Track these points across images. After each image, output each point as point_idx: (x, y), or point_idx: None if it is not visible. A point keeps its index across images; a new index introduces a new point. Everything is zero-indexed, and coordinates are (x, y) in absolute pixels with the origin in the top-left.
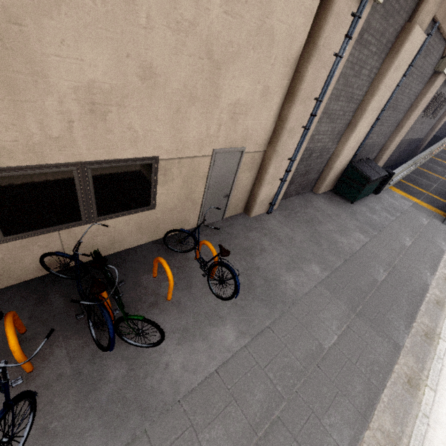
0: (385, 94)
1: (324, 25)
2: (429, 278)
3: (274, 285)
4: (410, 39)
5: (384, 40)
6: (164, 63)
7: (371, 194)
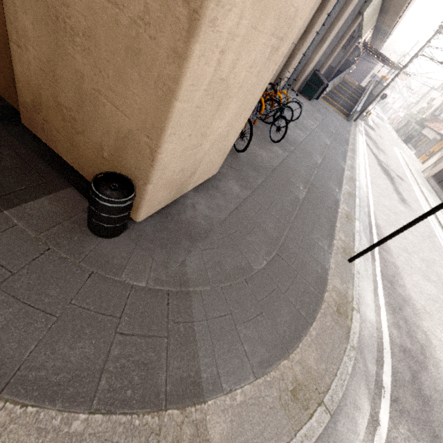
0: (342, 22)
1: None
2: (348, 137)
3: (302, 123)
4: None
5: None
6: None
7: (314, 99)
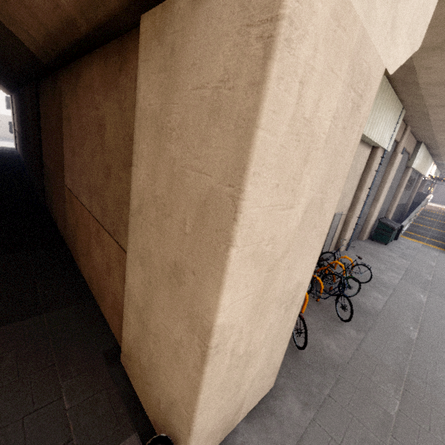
0: (389, 182)
1: (373, 162)
2: None
3: (379, 280)
4: (397, 158)
5: (386, 160)
6: None
7: (392, 240)
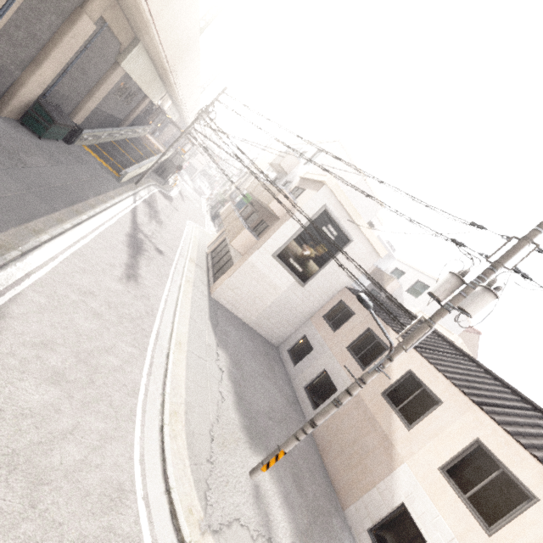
0: (68, 52)
1: None
2: (92, 197)
3: None
4: (82, 21)
5: (60, 7)
6: None
7: (62, 142)
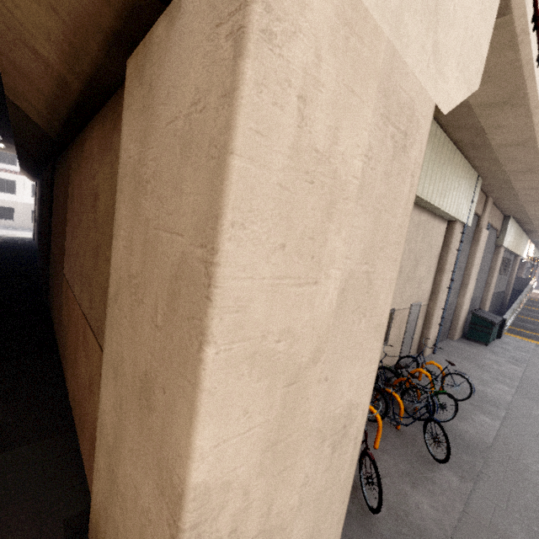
0: (477, 264)
1: (451, 239)
2: None
3: (484, 395)
4: (482, 235)
5: (468, 237)
6: (404, 264)
7: (494, 339)
